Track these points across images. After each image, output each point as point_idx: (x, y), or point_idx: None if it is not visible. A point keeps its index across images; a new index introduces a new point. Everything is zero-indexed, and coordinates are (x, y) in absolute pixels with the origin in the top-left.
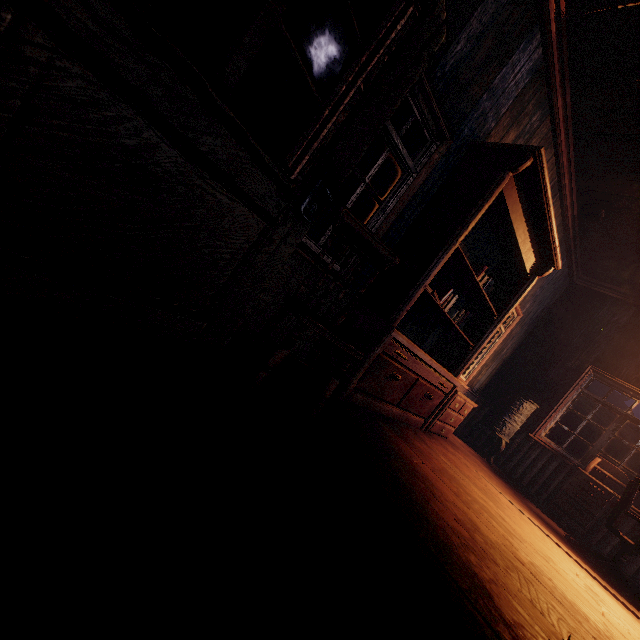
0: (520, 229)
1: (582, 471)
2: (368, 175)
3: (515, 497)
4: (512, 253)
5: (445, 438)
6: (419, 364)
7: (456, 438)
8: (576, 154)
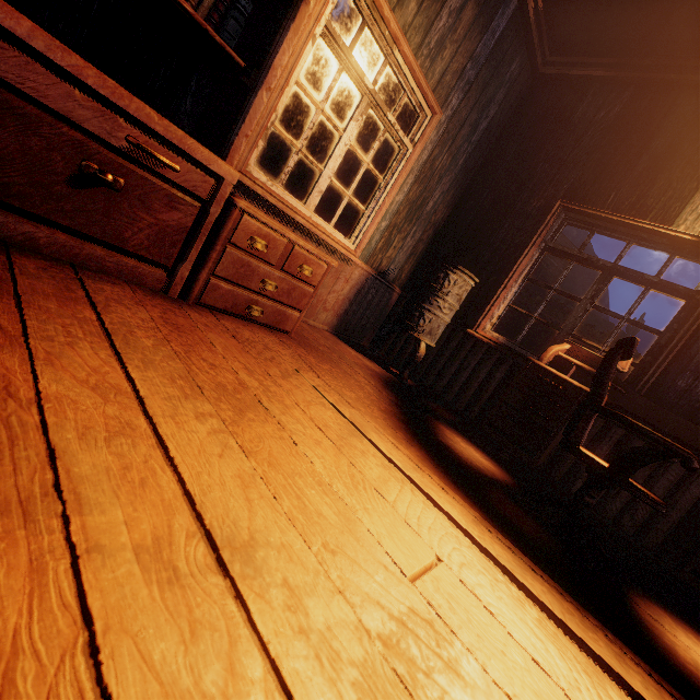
0: None
1: (533, 361)
2: None
3: (398, 417)
4: None
5: (284, 333)
6: None
7: (345, 348)
8: None
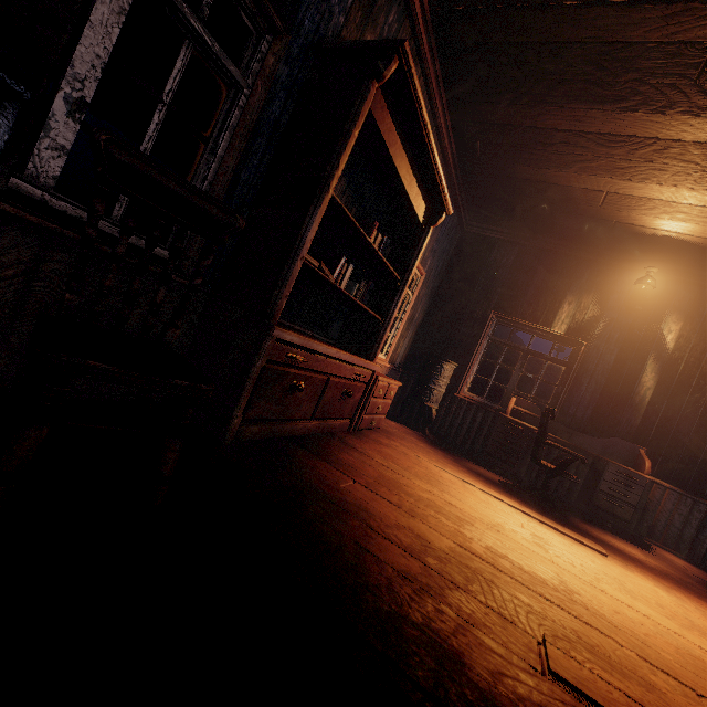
0: (403, 168)
1: (504, 415)
2: (166, 89)
3: (455, 464)
4: (401, 202)
5: (378, 429)
6: (325, 361)
7: (389, 422)
8: (444, 74)
